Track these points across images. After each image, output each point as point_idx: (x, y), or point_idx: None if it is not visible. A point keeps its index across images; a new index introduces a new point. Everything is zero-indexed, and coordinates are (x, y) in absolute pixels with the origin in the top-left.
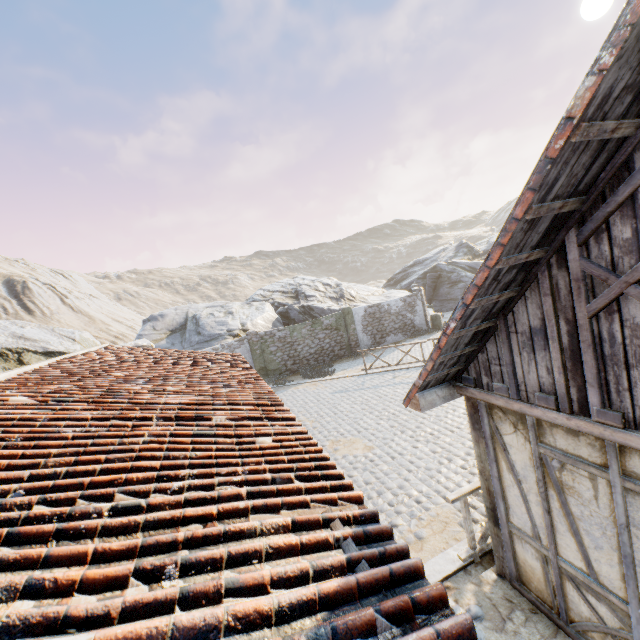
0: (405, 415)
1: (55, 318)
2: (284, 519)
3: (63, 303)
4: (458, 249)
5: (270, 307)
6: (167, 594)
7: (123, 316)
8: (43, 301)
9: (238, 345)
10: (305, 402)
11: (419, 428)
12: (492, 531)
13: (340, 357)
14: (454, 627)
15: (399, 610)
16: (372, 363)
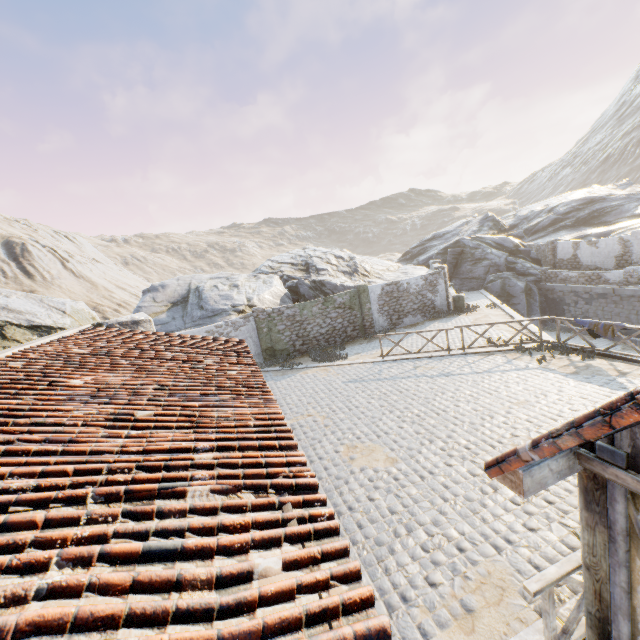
0: (432, 418)
1: (56, 283)
2: None
3: (64, 268)
4: (483, 223)
5: (278, 281)
6: None
7: (127, 283)
8: (43, 265)
9: (243, 322)
10: (315, 391)
11: (451, 438)
12: None
13: (353, 338)
14: None
15: None
16: (390, 349)
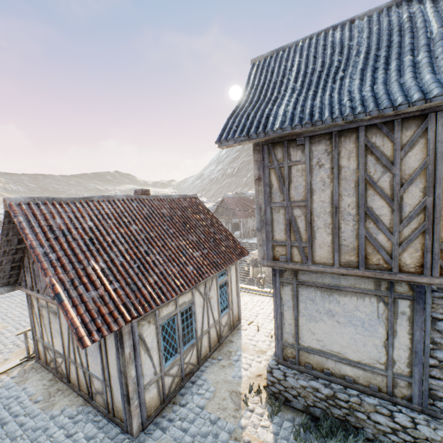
0: None
1: None
2: None
3: None
4: None
5: None
6: None
7: None
8: None
9: None
10: None
11: None
12: (34, 343)
13: None
14: None
15: None
16: None
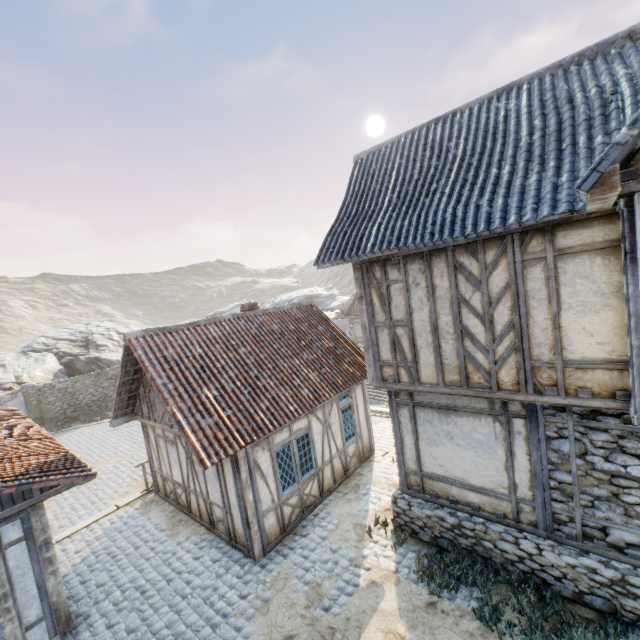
0: None
1: None
2: (39, 456)
3: None
4: None
5: (53, 358)
6: (5, 464)
7: None
8: None
9: (11, 398)
10: (79, 442)
11: None
12: (152, 475)
13: None
14: (76, 460)
15: (65, 460)
16: None
